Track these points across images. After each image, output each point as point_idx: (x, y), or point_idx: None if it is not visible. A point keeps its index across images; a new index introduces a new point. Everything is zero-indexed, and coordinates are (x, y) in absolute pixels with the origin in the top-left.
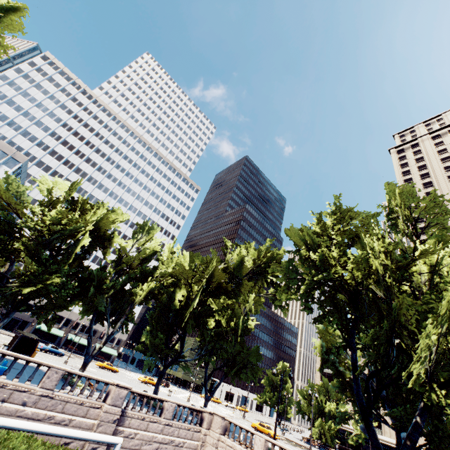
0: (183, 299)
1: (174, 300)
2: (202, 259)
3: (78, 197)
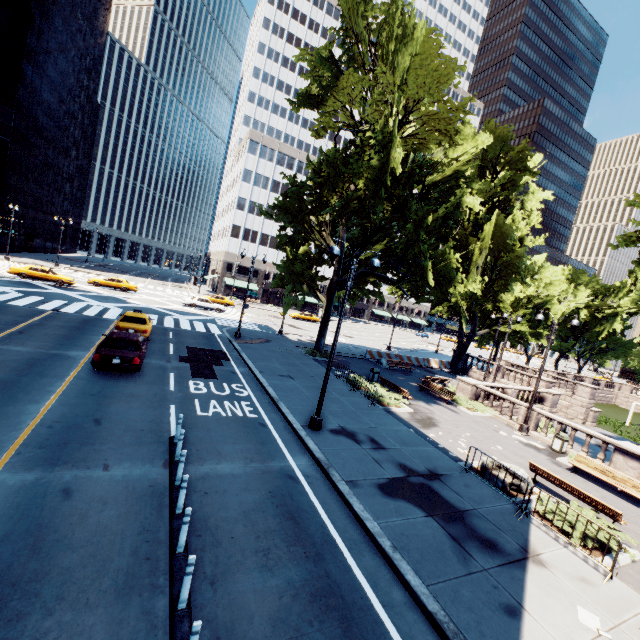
0: (585, 316)
1: (578, 318)
2: (604, 285)
3: (524, 266)
